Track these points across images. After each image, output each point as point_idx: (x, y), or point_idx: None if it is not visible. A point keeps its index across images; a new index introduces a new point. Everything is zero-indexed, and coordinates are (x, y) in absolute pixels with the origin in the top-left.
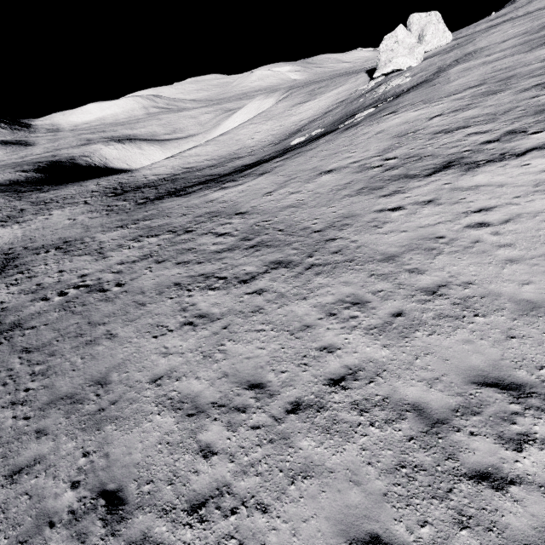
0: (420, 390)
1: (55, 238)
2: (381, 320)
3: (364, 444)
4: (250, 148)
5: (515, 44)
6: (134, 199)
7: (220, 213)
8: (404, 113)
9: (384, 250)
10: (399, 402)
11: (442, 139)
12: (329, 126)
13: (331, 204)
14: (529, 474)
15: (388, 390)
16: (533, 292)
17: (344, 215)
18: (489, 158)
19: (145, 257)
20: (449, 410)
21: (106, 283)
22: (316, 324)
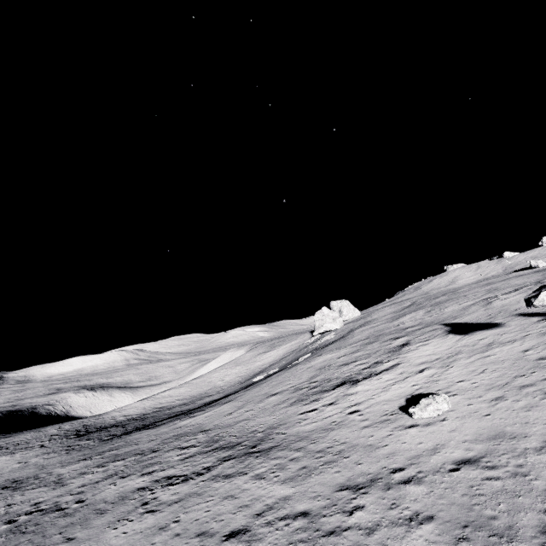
0: (308, 503)
1: (1, 480)
2: (293, 473)
3: (270, 540)
4: (220, 387)
5: (388, 317)
6: (99, 437)
7: (186, 433)
8: (325, 355)
9: (302, 435)
10: (295, 513)
11: (343, 368)
12: (282, 367)
13: (273, 414)
14: (353, 523)
15: (290, 509)
16: (372, 440)
17: (280, 418)
18: (364, 377)
19: (110, 476)
20: (321, 508)
21: (64, 503)
22: (251, 487)
